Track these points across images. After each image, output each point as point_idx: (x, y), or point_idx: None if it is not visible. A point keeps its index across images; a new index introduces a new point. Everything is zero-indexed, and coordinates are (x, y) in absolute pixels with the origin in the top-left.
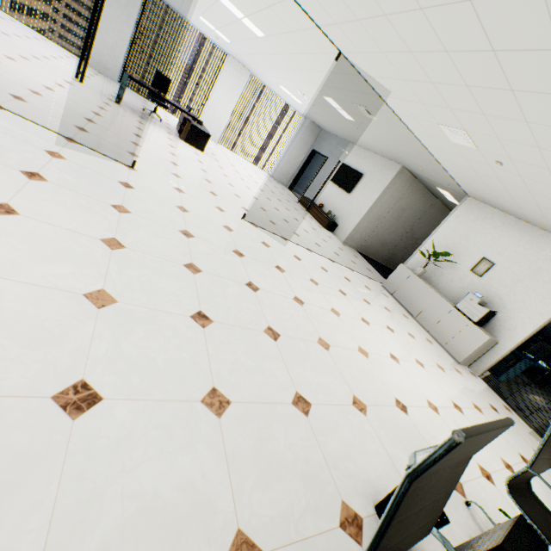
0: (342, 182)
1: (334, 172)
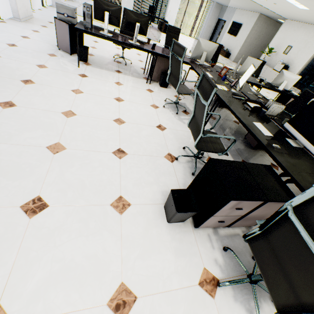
0: (232, 32)
1: (229, 28)
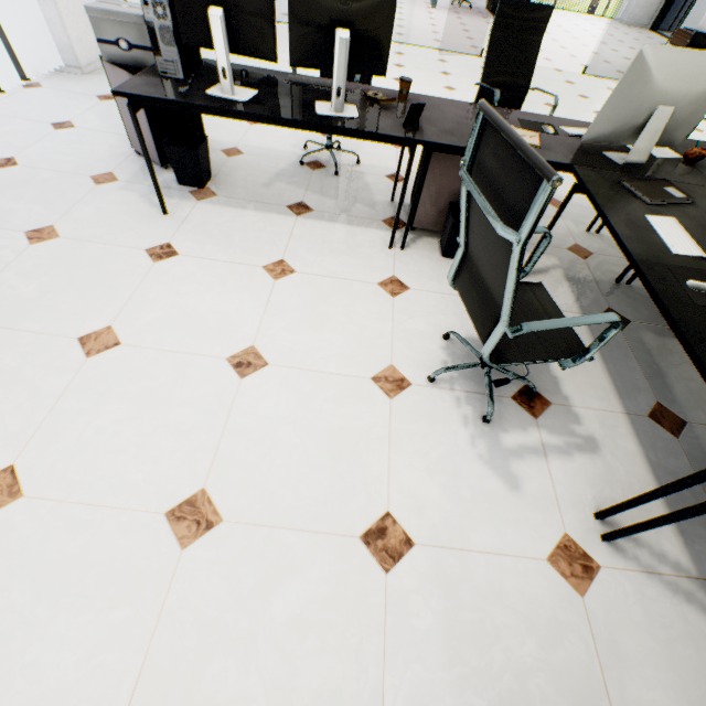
0: None
1: None
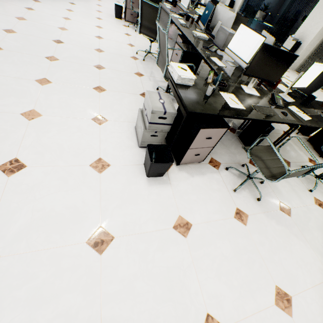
0: None
1: None
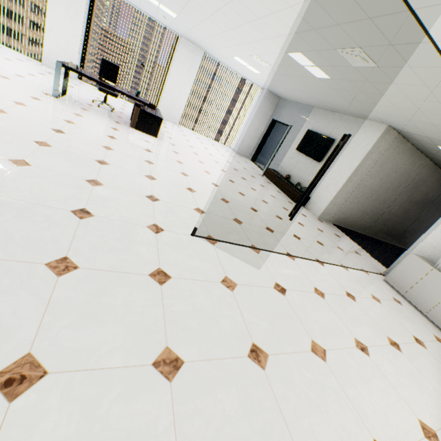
0: (309, 150)
1: (299, 140)
